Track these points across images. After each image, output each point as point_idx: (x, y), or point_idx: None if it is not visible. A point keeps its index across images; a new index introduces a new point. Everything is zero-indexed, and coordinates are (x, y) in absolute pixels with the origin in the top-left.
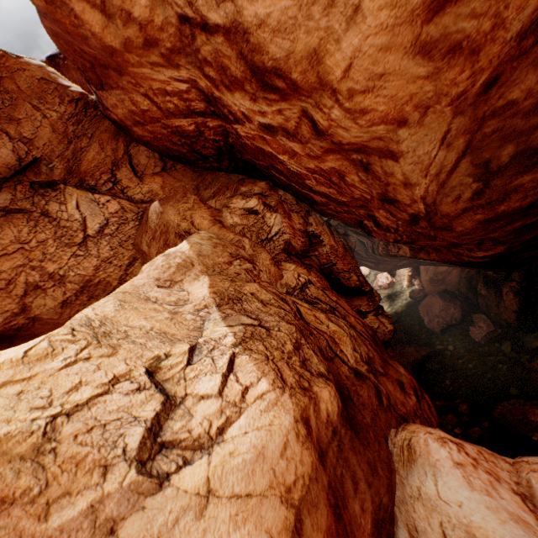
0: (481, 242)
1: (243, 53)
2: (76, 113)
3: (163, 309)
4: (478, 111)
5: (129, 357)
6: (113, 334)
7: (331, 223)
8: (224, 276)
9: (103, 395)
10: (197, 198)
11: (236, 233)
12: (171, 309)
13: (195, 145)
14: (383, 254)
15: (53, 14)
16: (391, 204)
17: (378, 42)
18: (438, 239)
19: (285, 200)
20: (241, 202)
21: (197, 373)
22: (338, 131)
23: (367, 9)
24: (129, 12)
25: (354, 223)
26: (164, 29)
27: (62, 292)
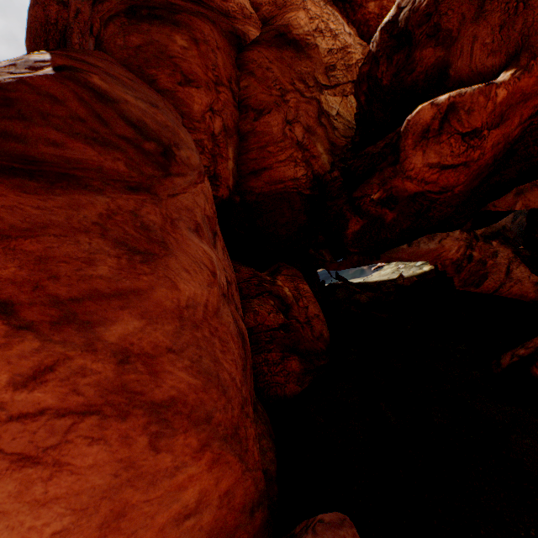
0: None
1: None
2: None
3: None
4: None
5: None
6: None
7: None
8: None
9: None
10: None
11: None
12: None
13: None
14: None
15: None
16: None
17: None
18: None
19: None
20: None
21: None
22: None
23: None
24: None
25: None
26: None
27: (331, 44)
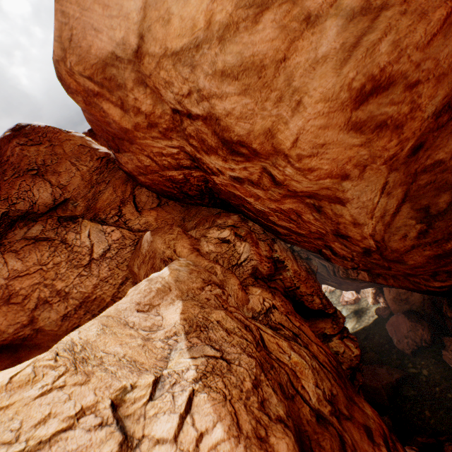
0: (435, 273)
1: (216, 131)
2: (100, 167)
3: (138, 335)
4: (410, 168)
5: (99, 386)
6: (90, 360)
7: (294, 248)
8: (195, 301)
9: (67, 430)
10: (181, 230)
11: (210, 260)
12: (145, 335)
13: (183, 188)
14: (344, 277)
15: (89, 111)
16: (344, 239)
17: (317, 123)
18: (392, 269)
19: (253, 230)
20: (216, 232)
21: (157, 411)
22: (292, 183)
23: (307, 103)
24: (139, 108)
25: (314, 250)
26: (162, 117)
27: (65, 307)
